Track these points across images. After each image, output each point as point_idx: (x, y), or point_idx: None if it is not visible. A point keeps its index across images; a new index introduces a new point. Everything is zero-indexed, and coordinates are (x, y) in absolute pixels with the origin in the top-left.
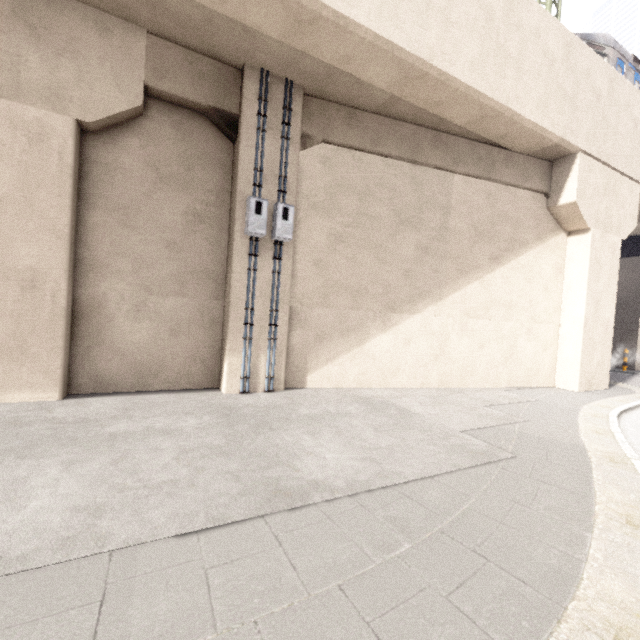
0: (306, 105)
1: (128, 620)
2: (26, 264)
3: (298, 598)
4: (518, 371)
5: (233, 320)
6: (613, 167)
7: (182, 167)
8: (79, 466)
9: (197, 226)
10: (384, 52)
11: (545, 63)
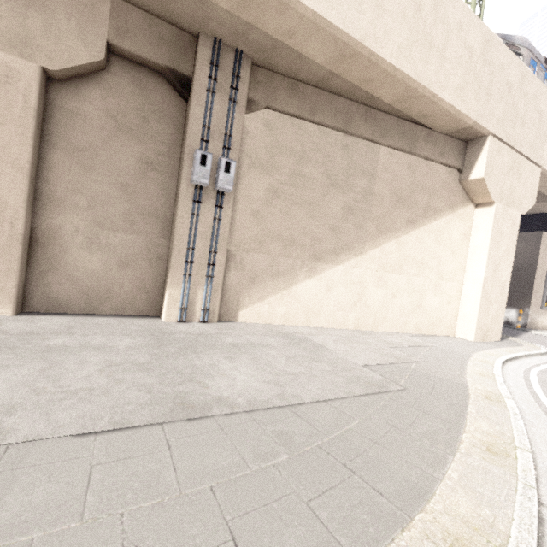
0: (254, 74)
1: (2, 505)
2: None
3: (169, 495)
4: (424, 320)
5: (175, 257)
6: (518, 151)
7: (139, 119)
8: (8, 371)
9: (149, 172)
10: (322, 30)
11: (465, 54)
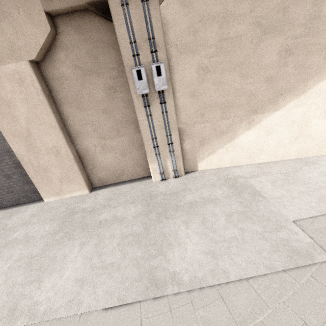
0: None
1: None
2: (51, 145)
3: None
4: None
5: (147, 146)
6: None
7: (91, 59)
8: (84, 247)
9: (113, 95)
10: None
11: None
